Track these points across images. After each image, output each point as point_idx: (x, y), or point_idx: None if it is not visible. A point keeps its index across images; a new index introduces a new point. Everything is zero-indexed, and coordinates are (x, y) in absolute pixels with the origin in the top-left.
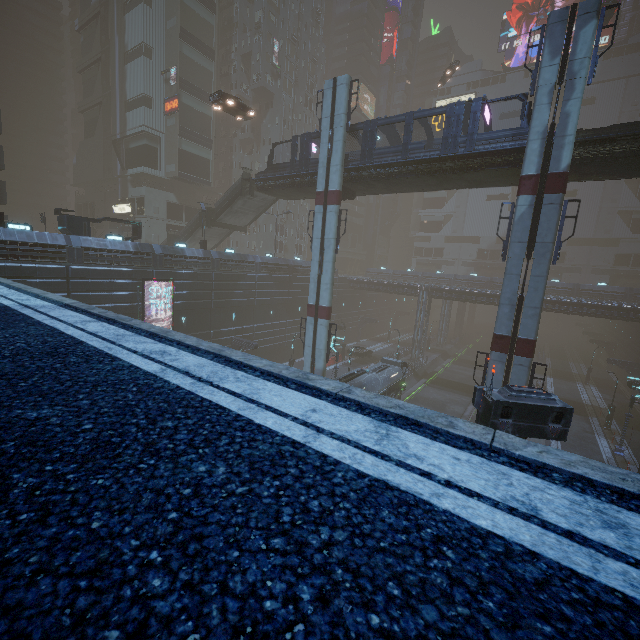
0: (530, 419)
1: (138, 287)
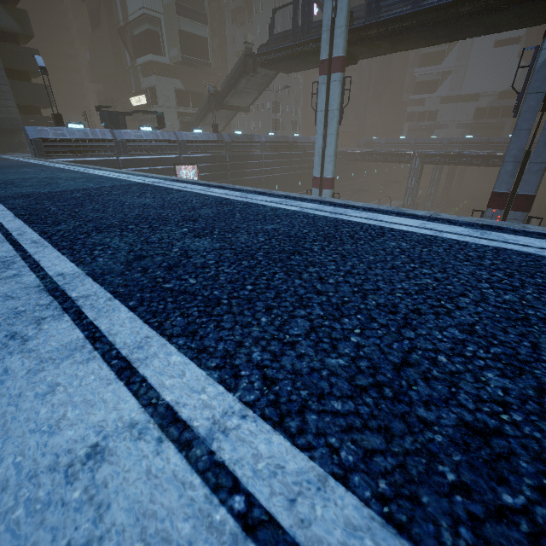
0: None
1: (171, 172)
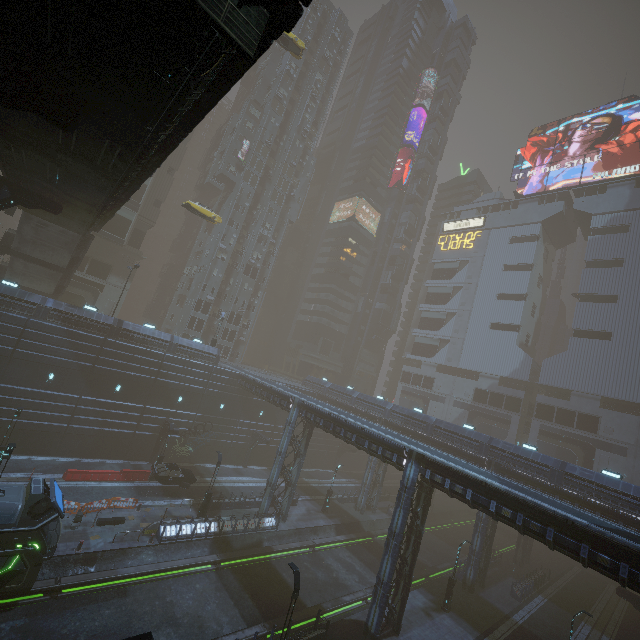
0: None
1: None
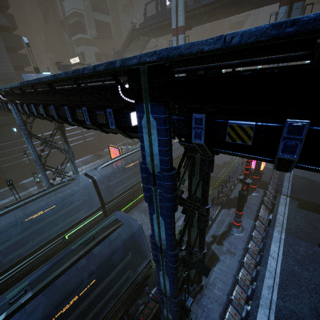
0: None
1: None
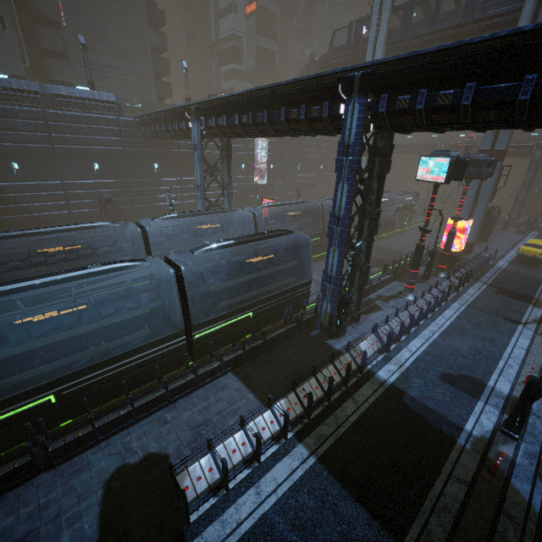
0: (474, 167)
1: (251, 142)
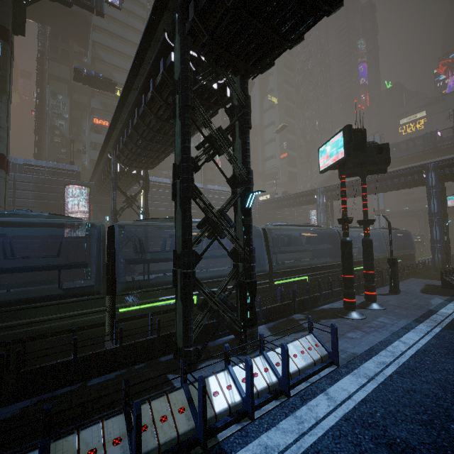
0: None
1: (307, 213)
